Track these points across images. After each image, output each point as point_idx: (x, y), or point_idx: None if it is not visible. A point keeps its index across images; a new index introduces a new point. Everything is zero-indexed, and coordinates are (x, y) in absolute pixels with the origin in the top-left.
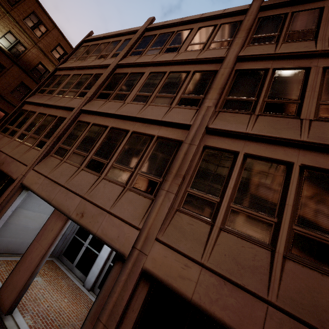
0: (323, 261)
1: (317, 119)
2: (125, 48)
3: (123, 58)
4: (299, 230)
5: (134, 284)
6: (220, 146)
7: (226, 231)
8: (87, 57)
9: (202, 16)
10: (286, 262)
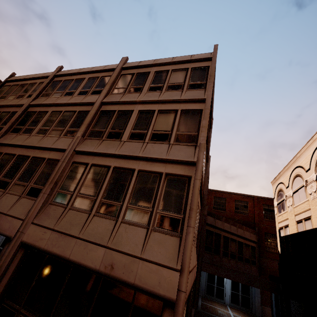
0: (108, 213)
1: (127, 140)
2: (37, 91)
3: (35, 99)
4: (103, 200)
5: (14, 251)
6: (81, 161)
7: (72, 209)
8: (8, 96)
9: (91, 69)
10: (93, 217)
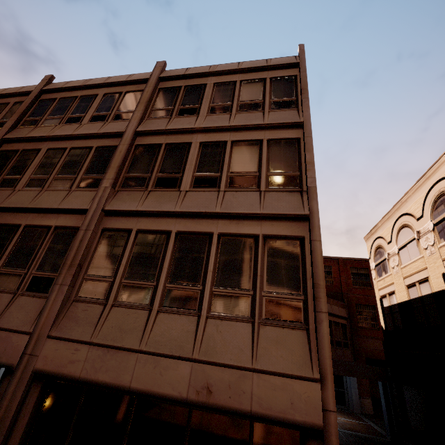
0: (182, 305)
1: (191, 190)
2: (13, 116)
3: (12, 130)
4: (170, 286)
5: (23, 389)
6: (117, 226)
7: (117, 305)
8: None
9: (107, 81)
10: (158, 315)
